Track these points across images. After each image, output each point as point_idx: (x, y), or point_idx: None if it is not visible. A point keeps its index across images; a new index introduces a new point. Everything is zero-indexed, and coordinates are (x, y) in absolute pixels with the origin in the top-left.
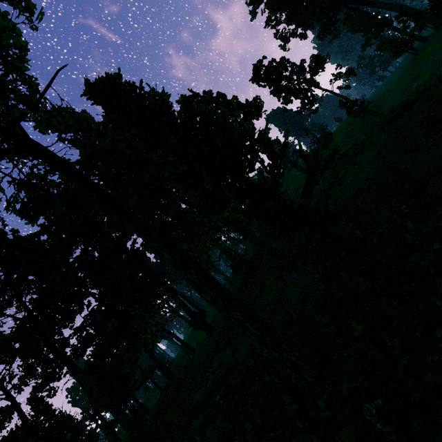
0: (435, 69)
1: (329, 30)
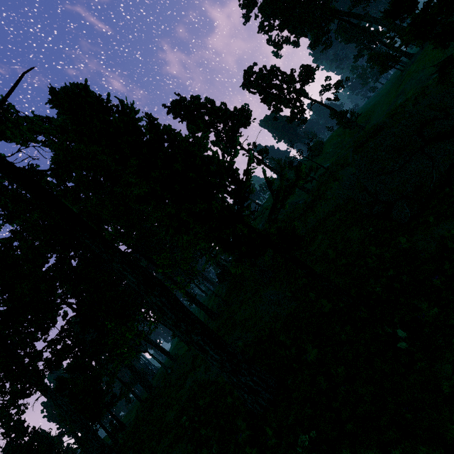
0: (417, 87)
1: (321, 41)
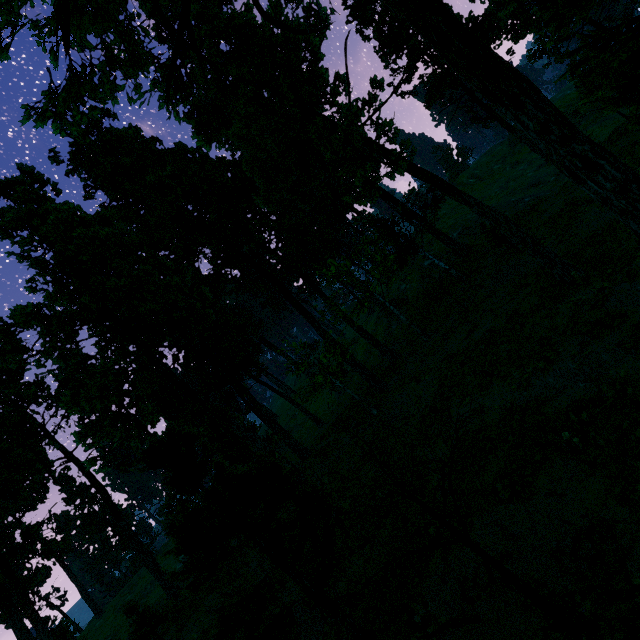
0: None
1: None
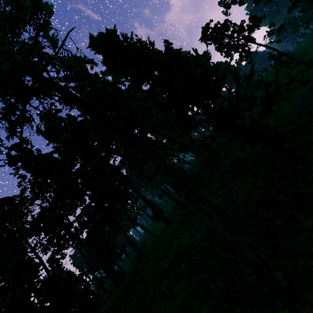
0: None
1: None
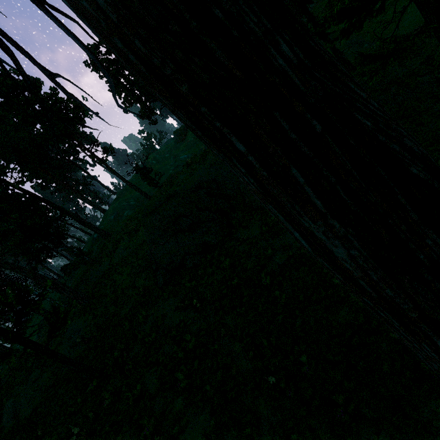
0: None
1: None
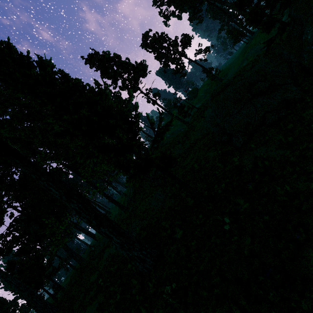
0: (255, 55)
1: (196, 17)
